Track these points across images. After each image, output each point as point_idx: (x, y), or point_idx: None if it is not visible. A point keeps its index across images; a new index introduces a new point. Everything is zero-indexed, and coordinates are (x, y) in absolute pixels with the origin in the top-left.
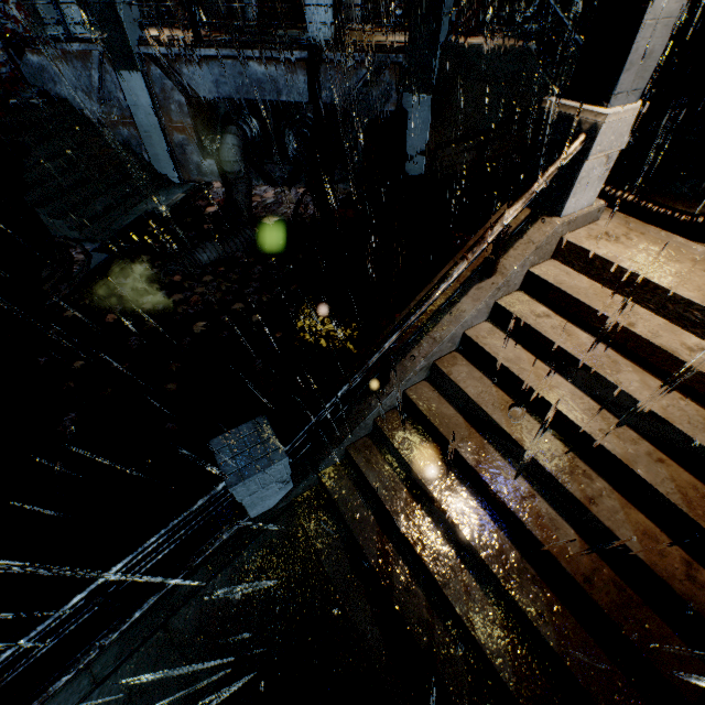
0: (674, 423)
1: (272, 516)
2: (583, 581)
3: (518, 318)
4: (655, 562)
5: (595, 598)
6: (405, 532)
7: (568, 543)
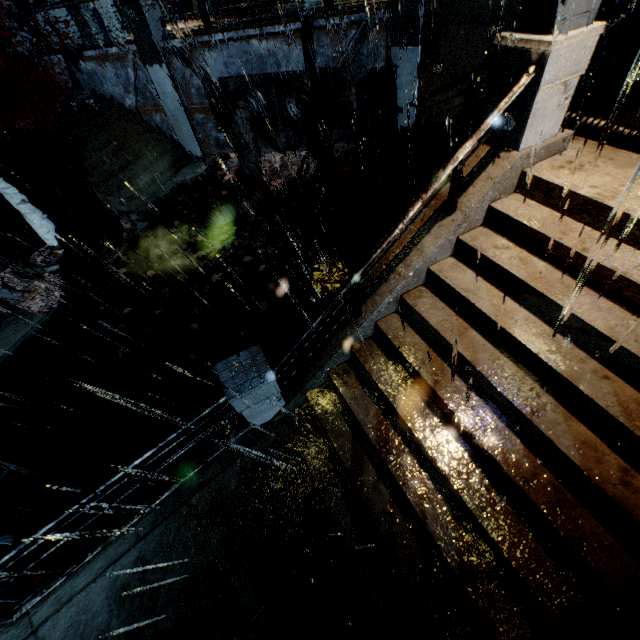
0: (619, 341)
1: (269, 427)
2: (522, 483)
3: (477, 252)
4: (591, 468)
5: (532, 498)
6: (373, 441)
7: (513, 451)
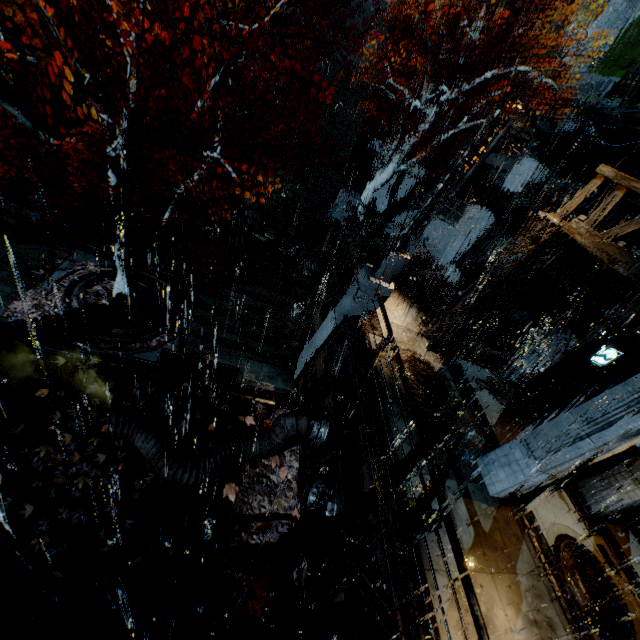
0: None
1: None
2: None
3: None
4: None
5: None
6: None
7: None
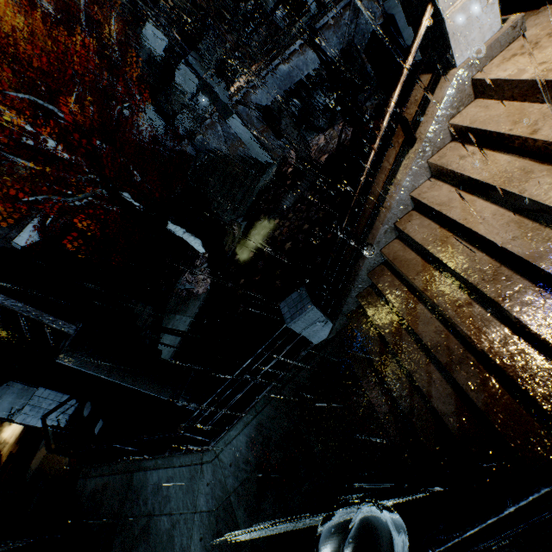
0: None
1: (326, 342)
2: (499, 359)
3: (443, 168)
4: None
5: (507, 371)
6: (389, 342)
7: (493, 334)
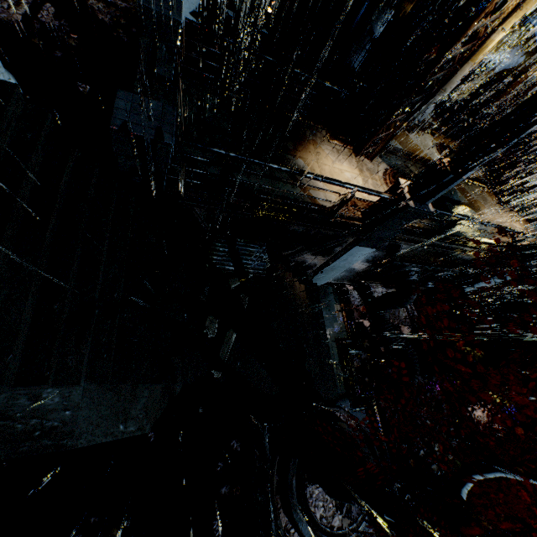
0: None
1: None
2: None
3: None
4: None
5: None
6: None
7: None
